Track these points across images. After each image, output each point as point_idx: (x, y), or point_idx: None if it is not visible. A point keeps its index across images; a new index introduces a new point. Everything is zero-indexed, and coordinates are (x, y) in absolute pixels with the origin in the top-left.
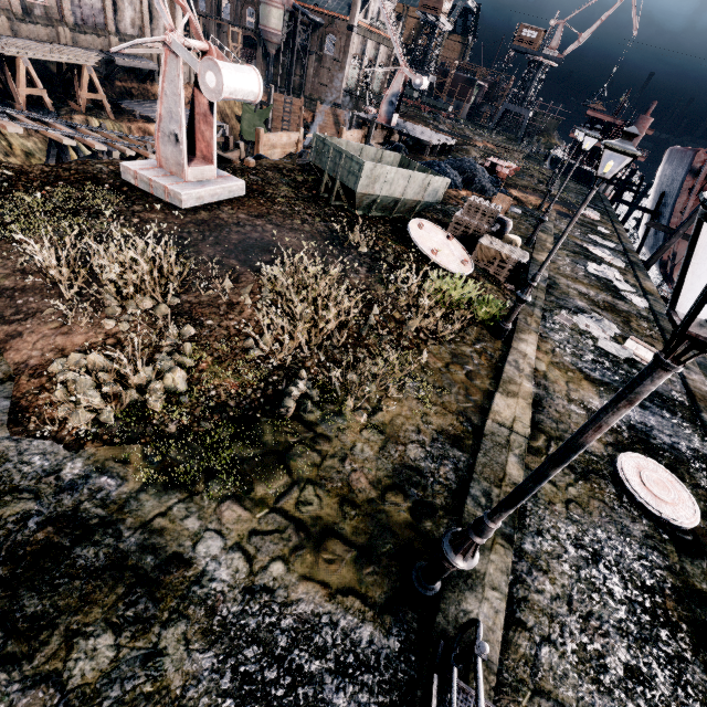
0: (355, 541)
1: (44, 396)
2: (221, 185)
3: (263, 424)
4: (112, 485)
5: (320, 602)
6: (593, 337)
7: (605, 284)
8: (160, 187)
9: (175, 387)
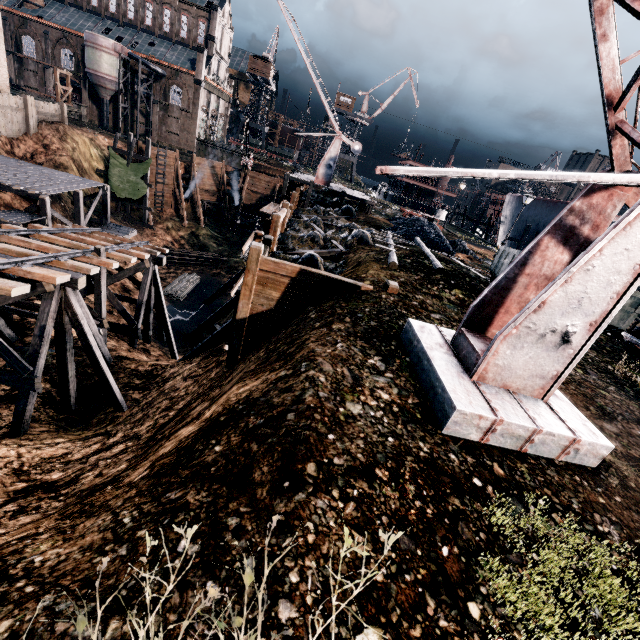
0: None
1: None
2: None
3: None
4: None
5: None
6: None
7: None
8: (557, 440)
9: None
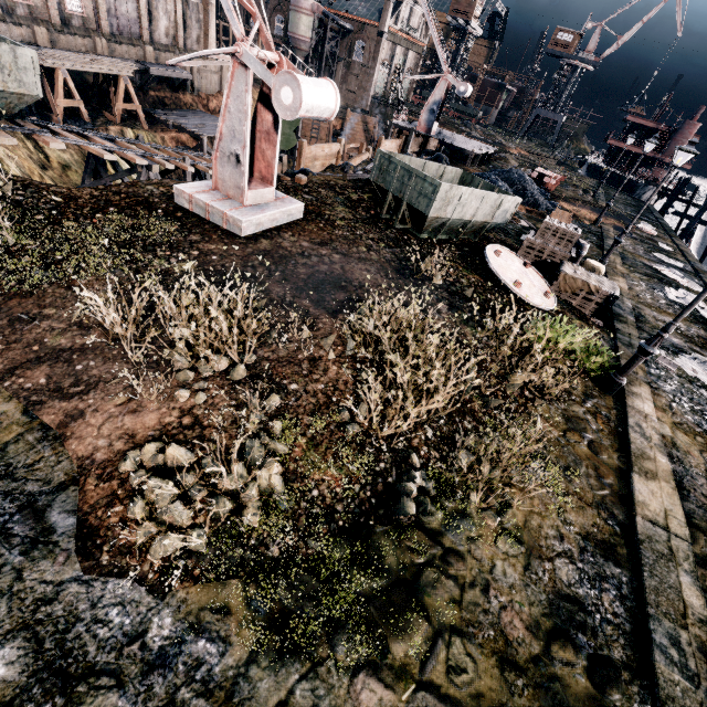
0: None
1: (117, 509)
2: (281, 208)
3: (380, 537)
4: (212, 654)
5: None
6: (705, 385)
7: (692, 314)
8: (218, 212)
9: (271, 488)
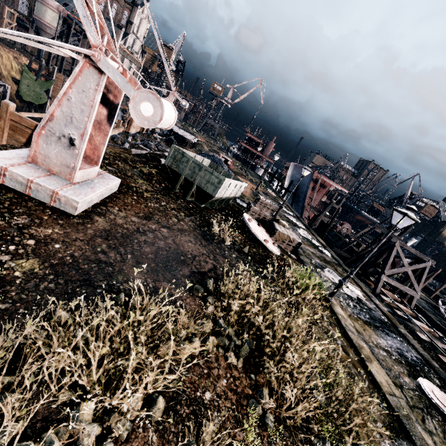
0: None
1: None
2: (106, 185)
3: None
4: None
5: None
6: None
7: (311, 243)
8: (45, 190)
9: None
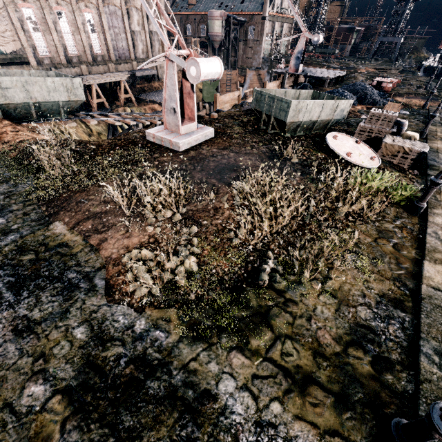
0: (330, 389)
1: (121, 277)
2: (200, 133)
3: (248, 292)
4: (162, 337)
5: (313, 440)
6: None
7: None
8: (167, 141)
9: (191, 268)
